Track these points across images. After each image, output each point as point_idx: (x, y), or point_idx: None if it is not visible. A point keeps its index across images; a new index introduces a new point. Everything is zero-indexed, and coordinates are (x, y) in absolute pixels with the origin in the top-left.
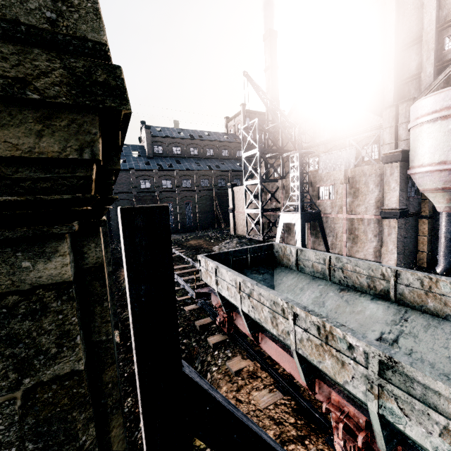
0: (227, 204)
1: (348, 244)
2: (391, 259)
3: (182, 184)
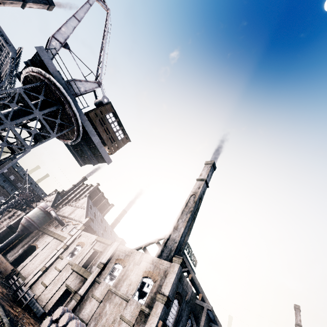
0: None
1: None
2: None
3: None
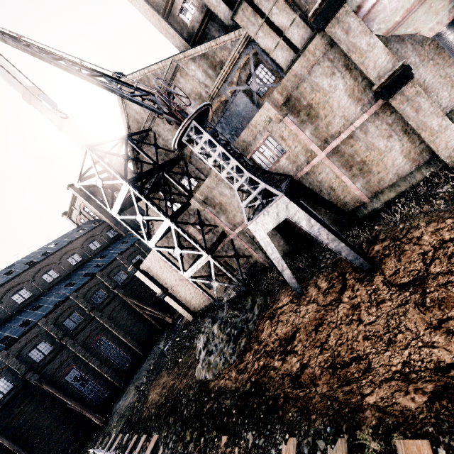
0: (149, 291)
1: (359, 183)
2: (450, 138)
3: (67, 329)
